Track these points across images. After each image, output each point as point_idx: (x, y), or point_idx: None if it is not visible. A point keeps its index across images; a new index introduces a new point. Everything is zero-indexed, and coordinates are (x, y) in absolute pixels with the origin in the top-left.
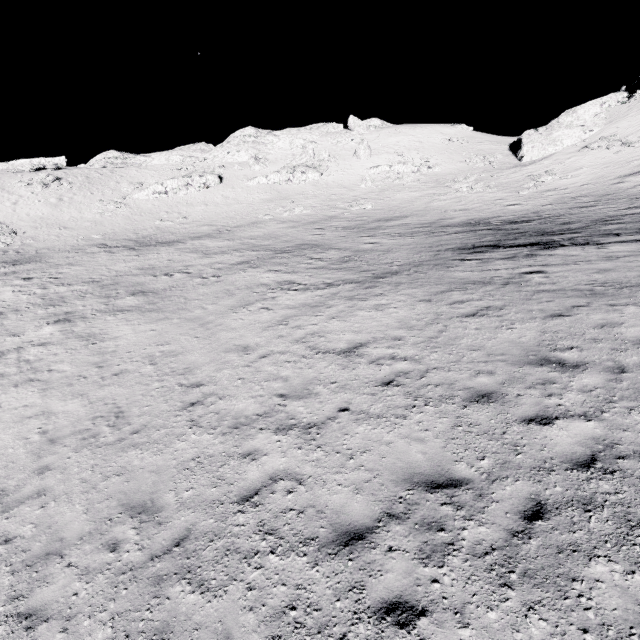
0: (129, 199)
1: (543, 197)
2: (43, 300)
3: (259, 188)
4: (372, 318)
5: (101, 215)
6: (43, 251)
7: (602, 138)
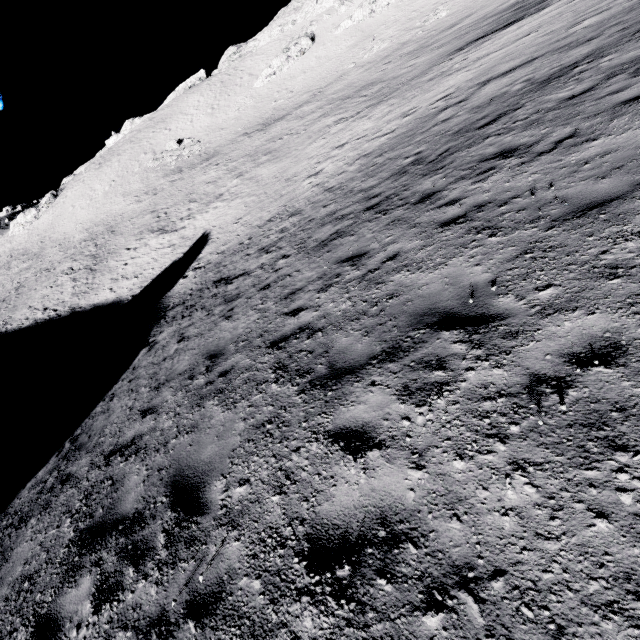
0: (252, 90)
1: None
2: (228, 171)
3: (345, 35)
4: (363, 124)
5: (238, 112)
6: (217, 149)
7: None
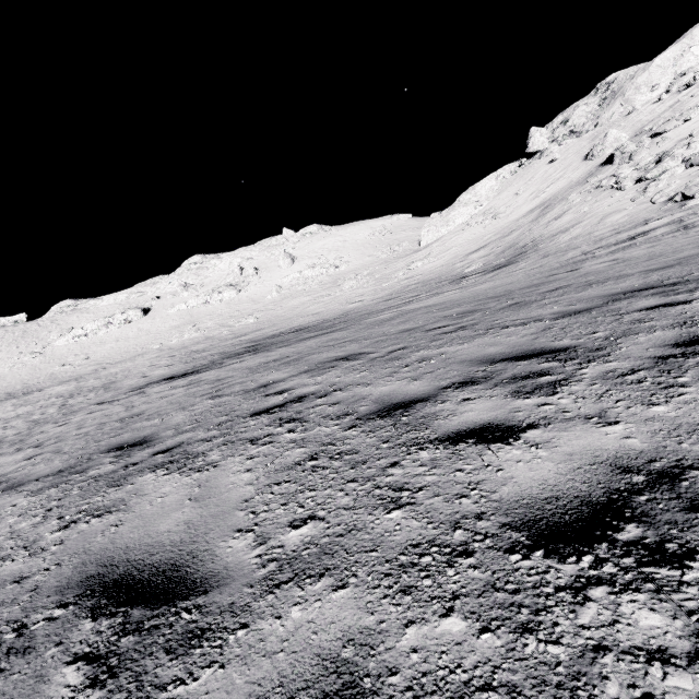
0: (49, 347)
1: (391, 288)
2: None
3: (177, 315)
4: None
5: (11, 369)
6: None
7: (483, 212)
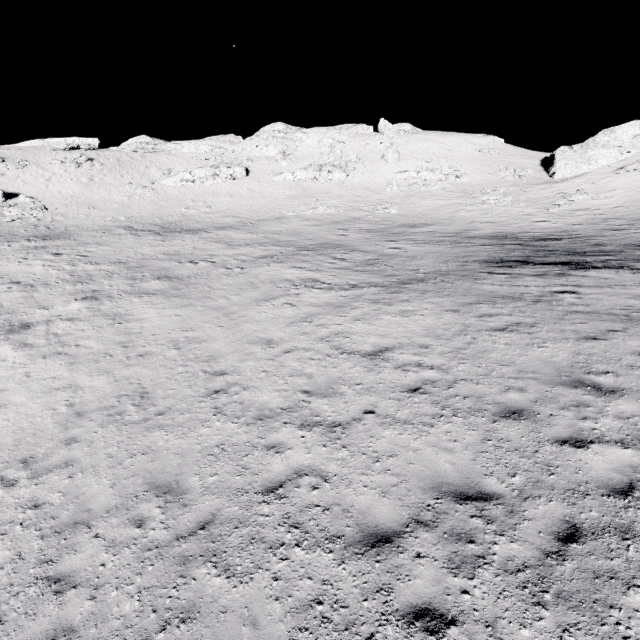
0: (157, 184)
1: (573, 216)
2: (72, 276)
3: (285, 184)
4: (398, 323)
5: (129, 198)
6: (72, 229)
7: (639, 161)
